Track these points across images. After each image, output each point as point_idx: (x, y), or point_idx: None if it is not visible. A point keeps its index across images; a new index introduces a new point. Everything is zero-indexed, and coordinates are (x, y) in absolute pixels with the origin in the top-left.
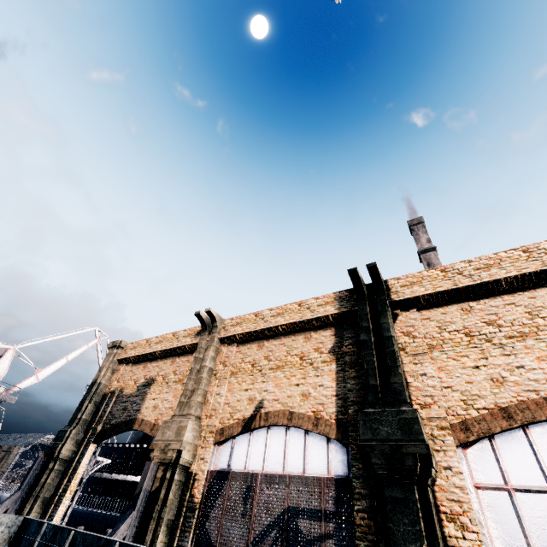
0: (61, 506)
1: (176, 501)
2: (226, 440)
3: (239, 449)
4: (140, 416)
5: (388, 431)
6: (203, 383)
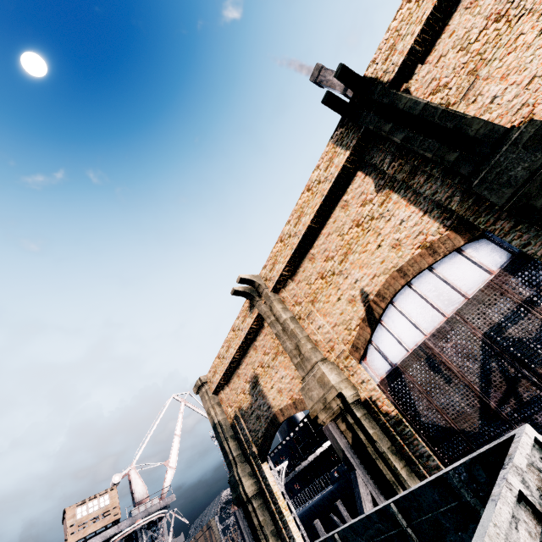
0: (290, 524)
1: (378, 431)
2: (365, 350)
3: (385, 344)
4: (276, 409)
5: (524, 167)
6: (298, 333)
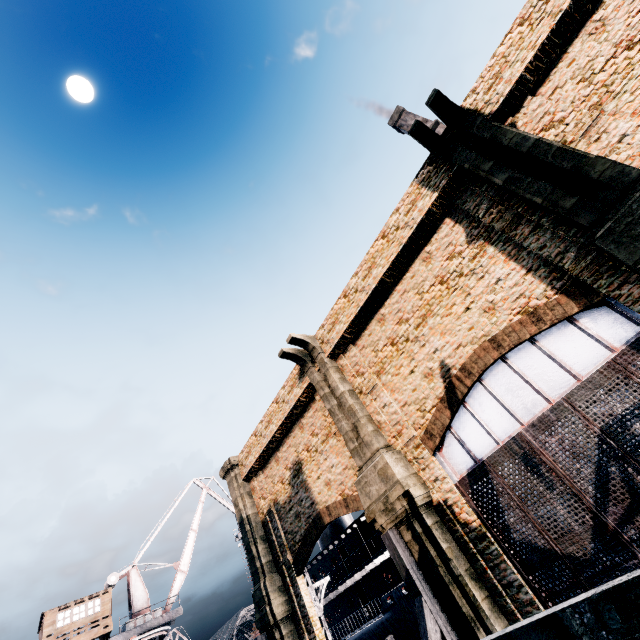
0: None
1: (453, 546)
2: (442, 439)
3: (469, 432)
4: (321, 507)
5: None
6: (358, 410)
